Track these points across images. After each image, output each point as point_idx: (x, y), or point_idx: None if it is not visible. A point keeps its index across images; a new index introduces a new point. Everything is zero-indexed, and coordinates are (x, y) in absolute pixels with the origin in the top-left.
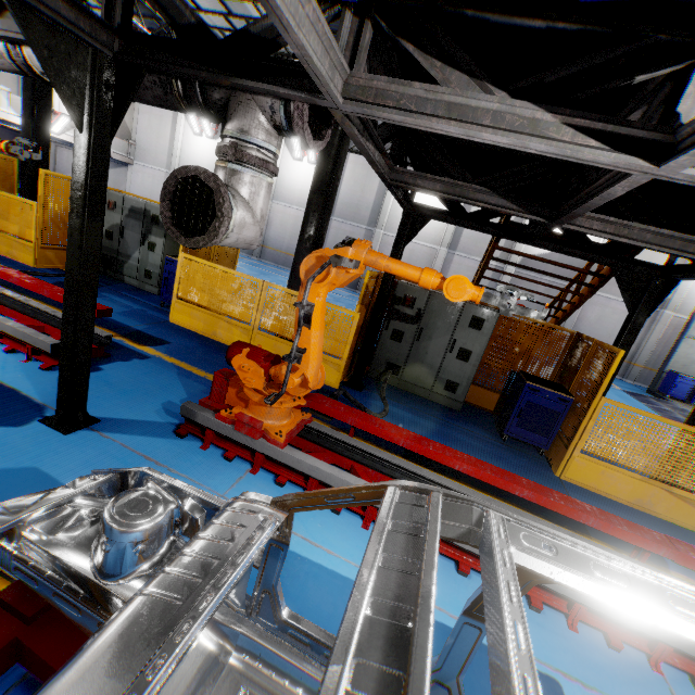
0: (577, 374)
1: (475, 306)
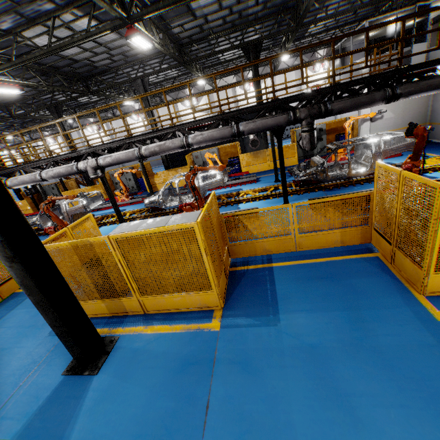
0: (69, 188)
1: (50, 185)
